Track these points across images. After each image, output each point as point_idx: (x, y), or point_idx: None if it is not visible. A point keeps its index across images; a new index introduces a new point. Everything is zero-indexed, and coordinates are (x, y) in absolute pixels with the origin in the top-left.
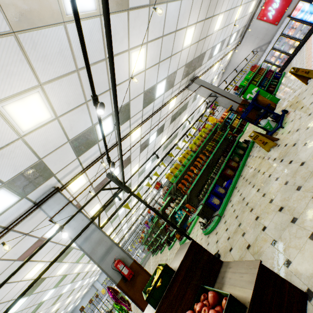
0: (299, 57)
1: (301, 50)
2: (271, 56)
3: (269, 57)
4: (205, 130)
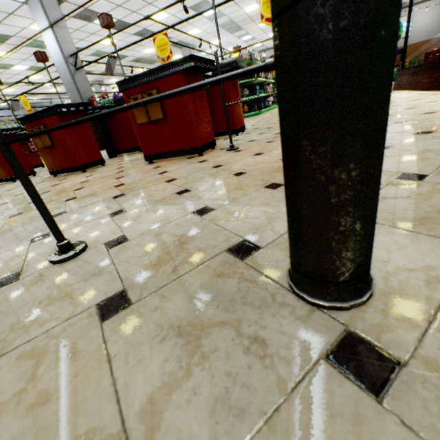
0: None
1: None
2: None
3: None
4: None
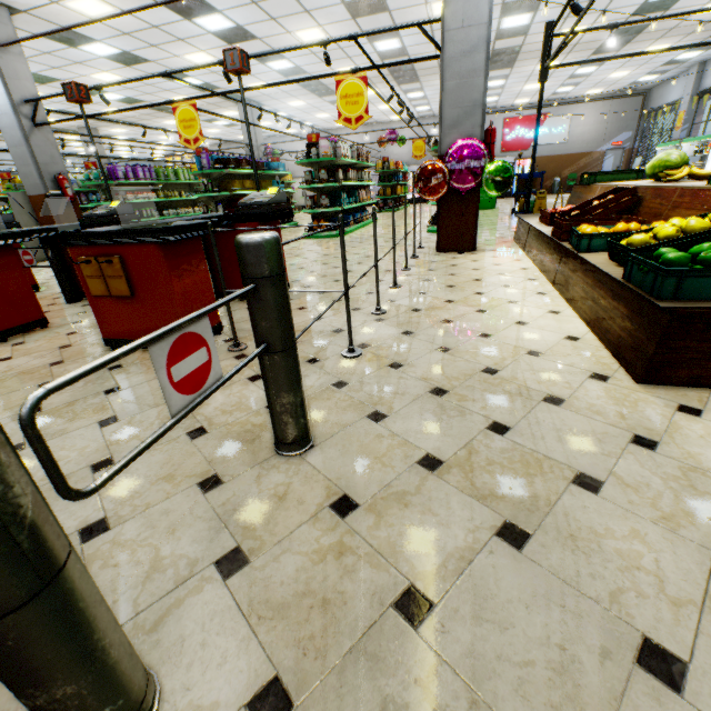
0: None
1: None
2: None
3: None
4: None
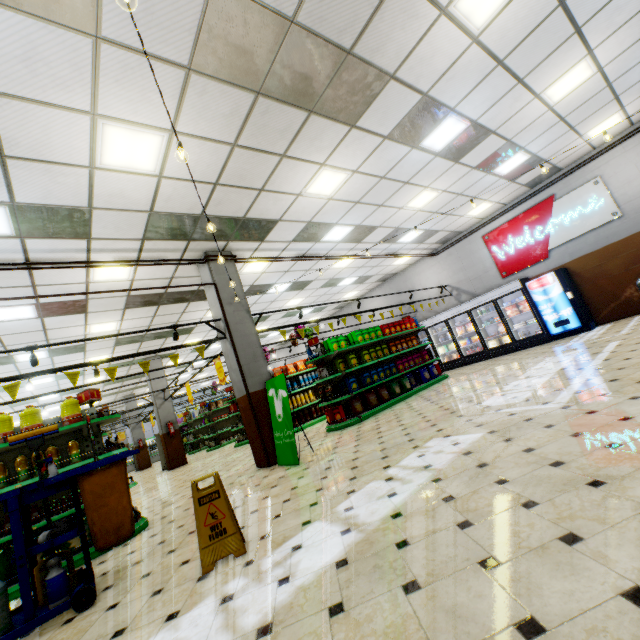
0: (472, 374)
1: (496, 362)
2: (461, 323)
3: (458, 322)
4: (27, 418)
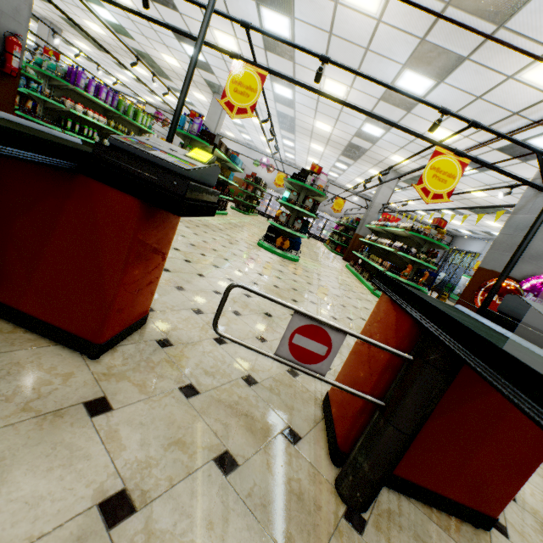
0: None
1: None
2: None
3: None
4: None
